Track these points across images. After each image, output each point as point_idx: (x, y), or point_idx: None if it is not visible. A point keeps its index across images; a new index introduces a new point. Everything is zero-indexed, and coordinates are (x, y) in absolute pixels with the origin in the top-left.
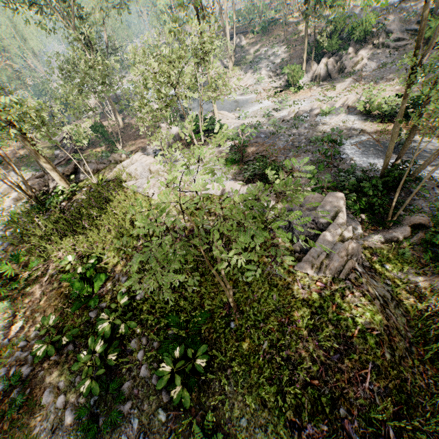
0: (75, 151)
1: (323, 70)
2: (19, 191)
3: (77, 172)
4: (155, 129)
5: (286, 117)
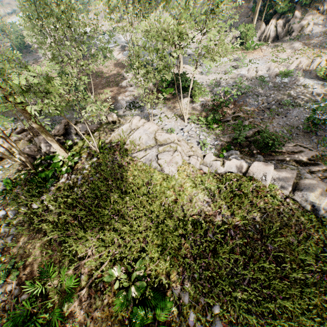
0: None
1: (272, 32)
2: (3, 150)
3: (68, 133)
4: (121, 78)
5: (247, 76)
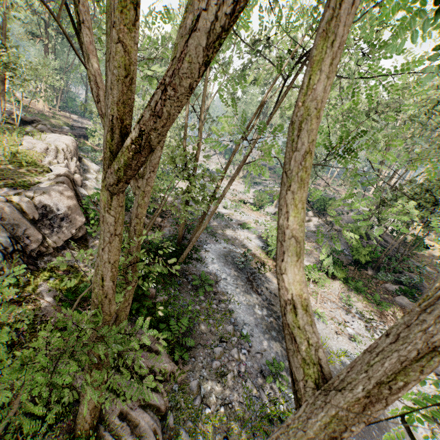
0: (77, 135)
1: None
2: None
3: (31, 124)
4: None
5: (222, 213)
